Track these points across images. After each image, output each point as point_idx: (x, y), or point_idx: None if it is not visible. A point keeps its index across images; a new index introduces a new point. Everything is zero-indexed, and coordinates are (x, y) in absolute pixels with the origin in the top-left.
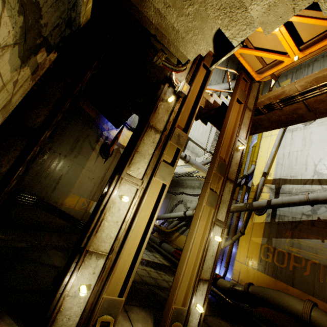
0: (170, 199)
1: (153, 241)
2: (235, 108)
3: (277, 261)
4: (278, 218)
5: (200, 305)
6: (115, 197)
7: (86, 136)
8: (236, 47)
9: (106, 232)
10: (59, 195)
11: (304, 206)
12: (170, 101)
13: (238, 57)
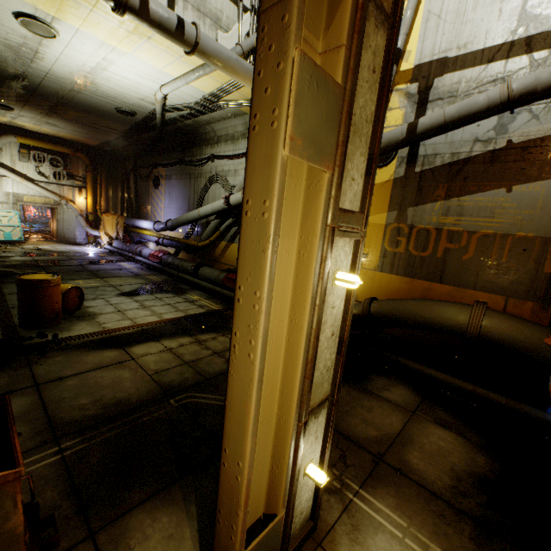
0: (191, 177)
1: (181, 271)
2: None
3: (416, 249)
4: (421, 164)
5: (316, 469)
6: None
7: None
8: None
9: None
10: None
11: (482, 122)
12: None
13: None
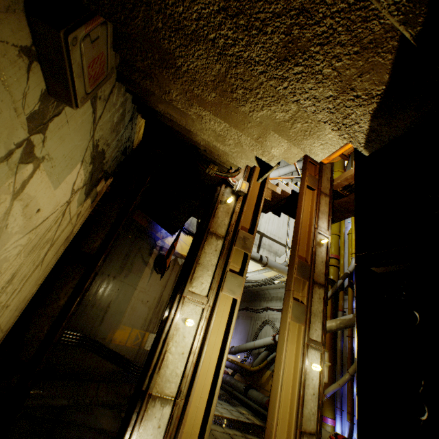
0: (252, 319)
1: (234, 389)
2: (307, 196)
3: None
4: None
5: None
6: (178, 321)
7: (137, 249)
8: (275, 166)
9: (170, 368)
10: (107, 328)
11: None
12: (230, 202)
13: None
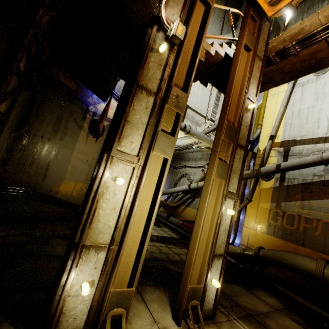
0: (173, 173)
1: (160, 216)
2: (242, 58)
3: (287, 224)
4: (287, 182)
5: (215, 281)
6: (107, 180)
7: (69, 113)
8: None
9: (102, 222)
10: (51, 183)
11: (316, 167)
12: (162, 50)
13: None
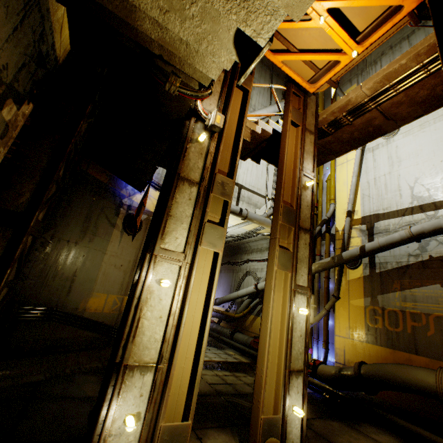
0: (234, 271)
1: (221, 334)
2: (291, 134)
3: (390, 325)
4: (378, 267)
5: (297, 408)
6: (151, 284)
7: (100, 210)
8: (265, 47)
9: (147, 335)
10: (77, 298)
11: (409, 245)
12: (202, 140)
13: (281, 66)
